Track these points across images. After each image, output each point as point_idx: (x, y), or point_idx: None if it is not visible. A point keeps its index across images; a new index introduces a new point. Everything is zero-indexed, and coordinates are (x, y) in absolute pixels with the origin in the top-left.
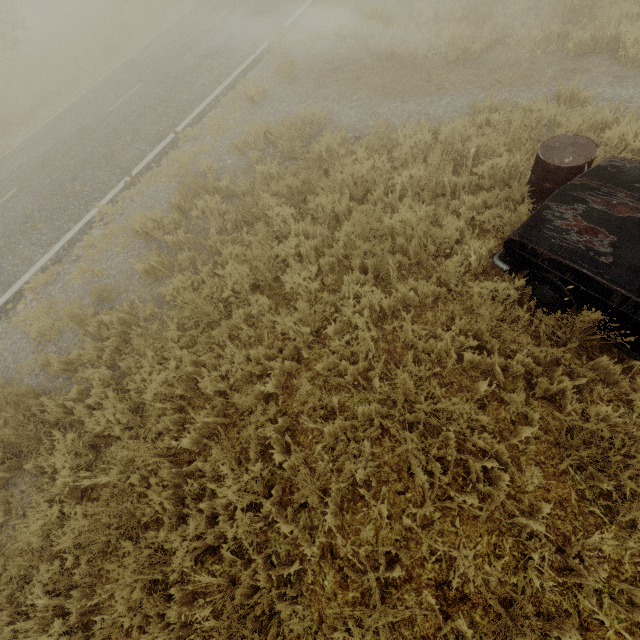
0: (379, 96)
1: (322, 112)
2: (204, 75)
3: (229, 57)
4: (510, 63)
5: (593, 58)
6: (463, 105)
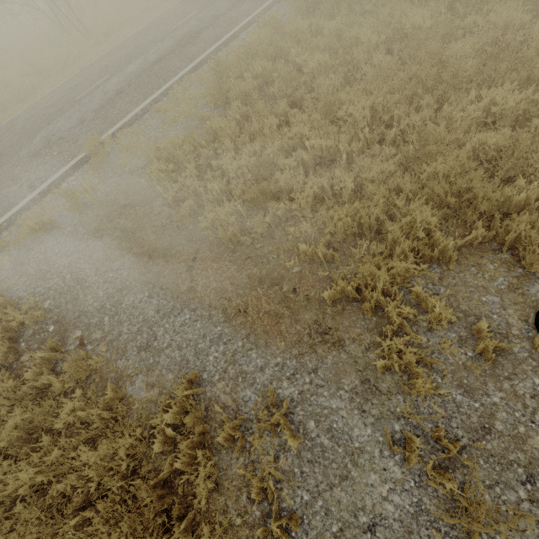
0: (138, 271)
1: (74, 280)
2: (30, 171)
3: (62, 151)
4: (273, 275)
5: (358, 317)
6: (192, 339)
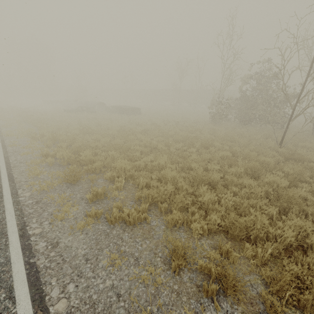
0: None
1: None
2: None
3: None
4: None
5: None
6: None
